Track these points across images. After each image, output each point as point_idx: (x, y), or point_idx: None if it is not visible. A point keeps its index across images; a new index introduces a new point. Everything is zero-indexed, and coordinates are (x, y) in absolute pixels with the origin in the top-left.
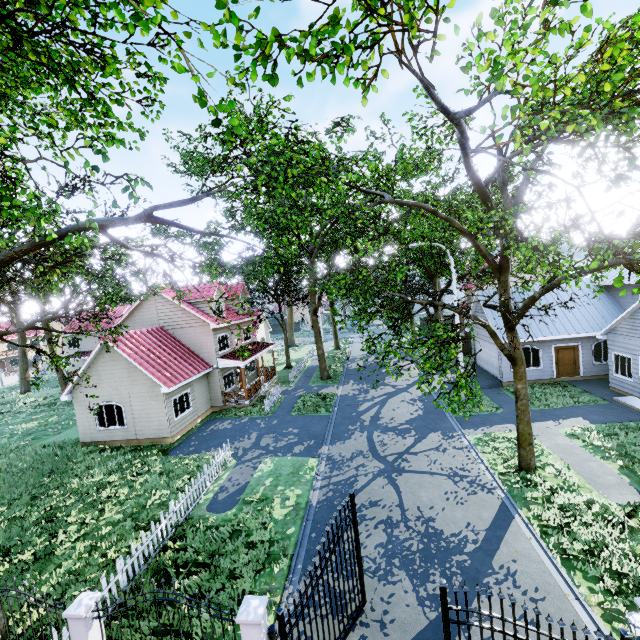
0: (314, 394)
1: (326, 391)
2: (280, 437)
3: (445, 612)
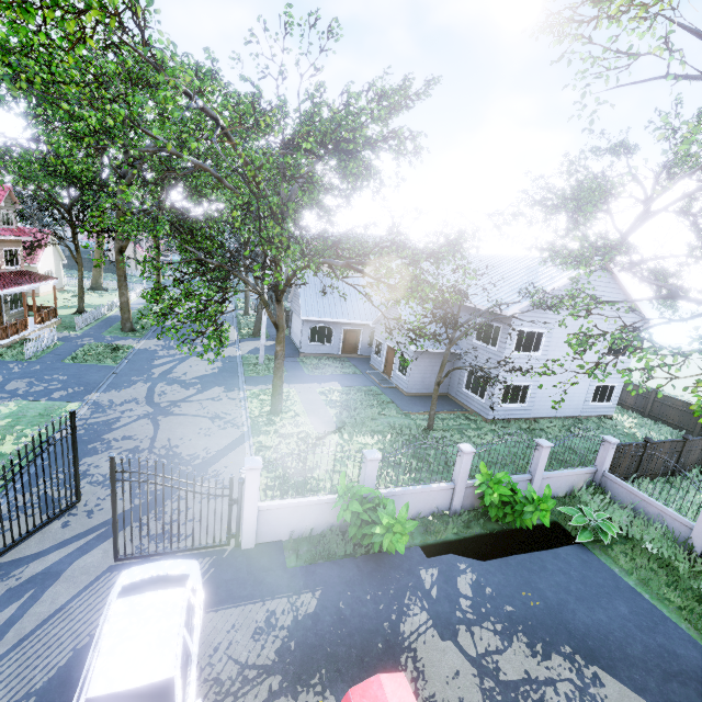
0: (105, 344)
1: (122, 343)
2: (38, 382)
3: (112, 474)
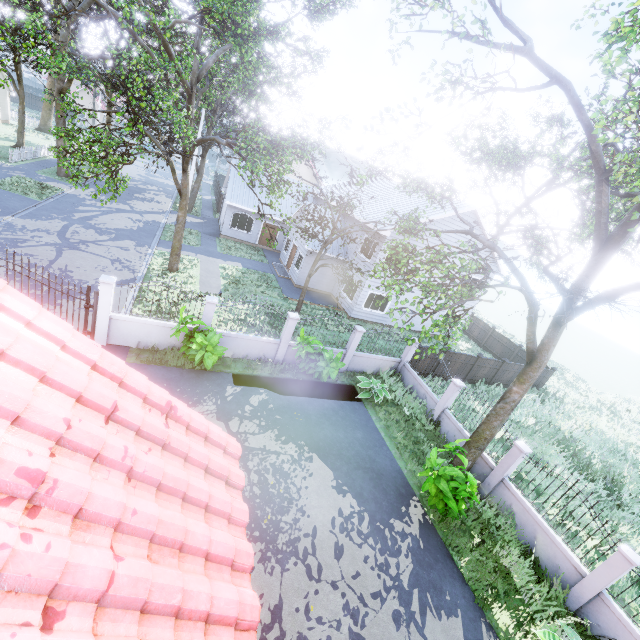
0: (35, 181)
1: (53, 185)
2: None
3: None
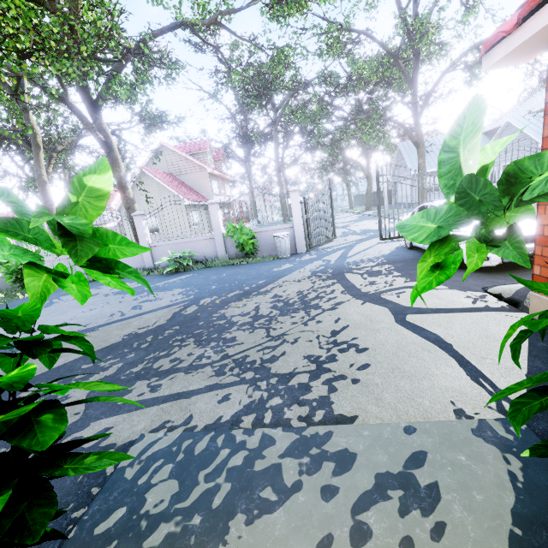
0: None
1: None
2: None
3: (377, 177)
